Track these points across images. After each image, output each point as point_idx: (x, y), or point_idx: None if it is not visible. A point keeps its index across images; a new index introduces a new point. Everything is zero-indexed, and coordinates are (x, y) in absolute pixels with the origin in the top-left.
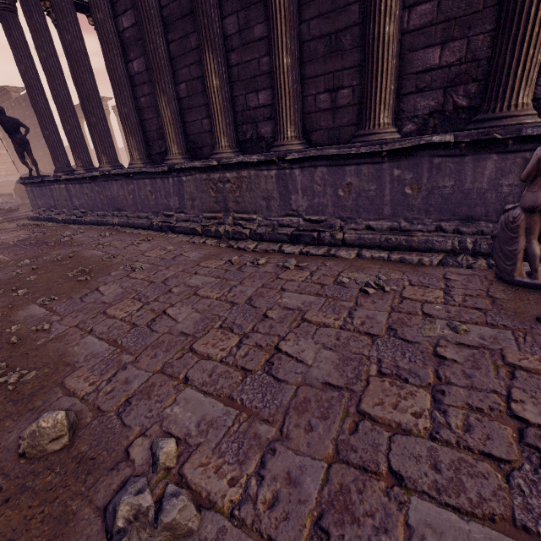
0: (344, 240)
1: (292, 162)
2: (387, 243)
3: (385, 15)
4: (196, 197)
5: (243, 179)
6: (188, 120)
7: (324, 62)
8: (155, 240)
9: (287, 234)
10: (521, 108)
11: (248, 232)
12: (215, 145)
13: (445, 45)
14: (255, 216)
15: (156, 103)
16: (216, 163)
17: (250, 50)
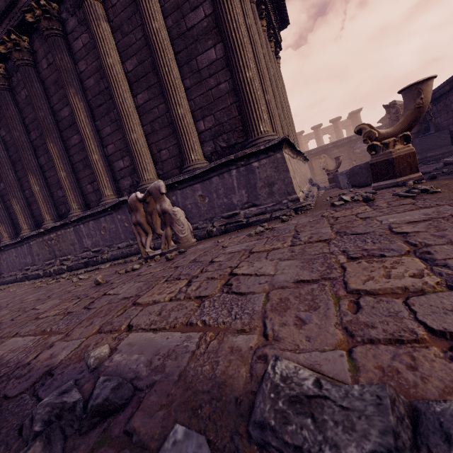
0: (107, 258)
1: (77, 221)
2: (123, 254)
3: (91, 152)
4: (40, 253)
5: (59, 236)
6: (33, 209)
7: (84, 172)
8: (10, 287)
9: (83, 262)
10: (147, 181)
11: (66, 267)
12: (43, 220)
13: (123, 159)
14: (70, 256)
15: (11, 203)
16: (43, 230)
17: (53, 170)
